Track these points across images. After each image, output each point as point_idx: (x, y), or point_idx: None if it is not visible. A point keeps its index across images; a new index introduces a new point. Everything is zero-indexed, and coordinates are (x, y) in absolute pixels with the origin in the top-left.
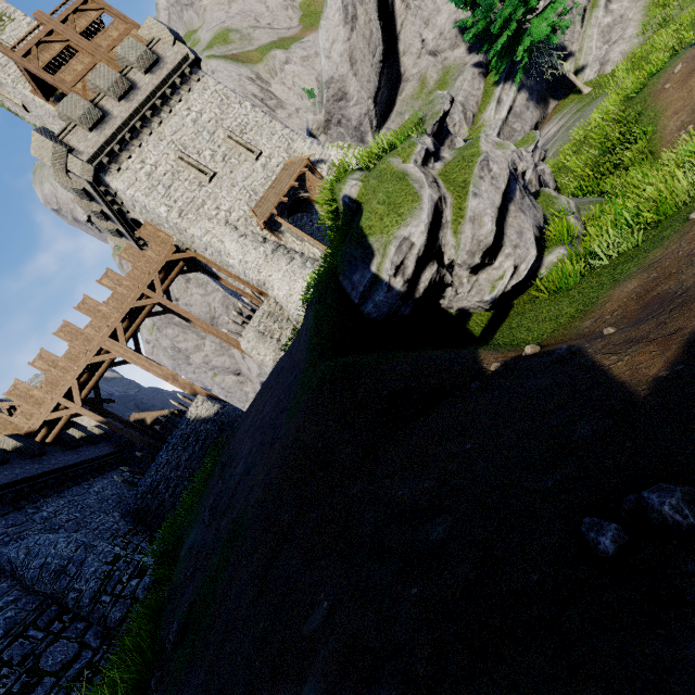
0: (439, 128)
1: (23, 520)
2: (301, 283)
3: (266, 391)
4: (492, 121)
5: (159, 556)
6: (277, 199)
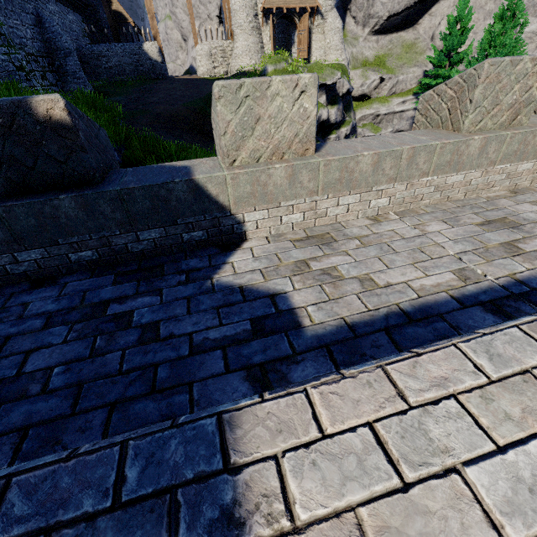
0: (320, 85)
1: (43, 2)
2: (247, 59)
3: (185, 85)
4: (392, 105)
5: (97, 89)
6: (282, 5)
